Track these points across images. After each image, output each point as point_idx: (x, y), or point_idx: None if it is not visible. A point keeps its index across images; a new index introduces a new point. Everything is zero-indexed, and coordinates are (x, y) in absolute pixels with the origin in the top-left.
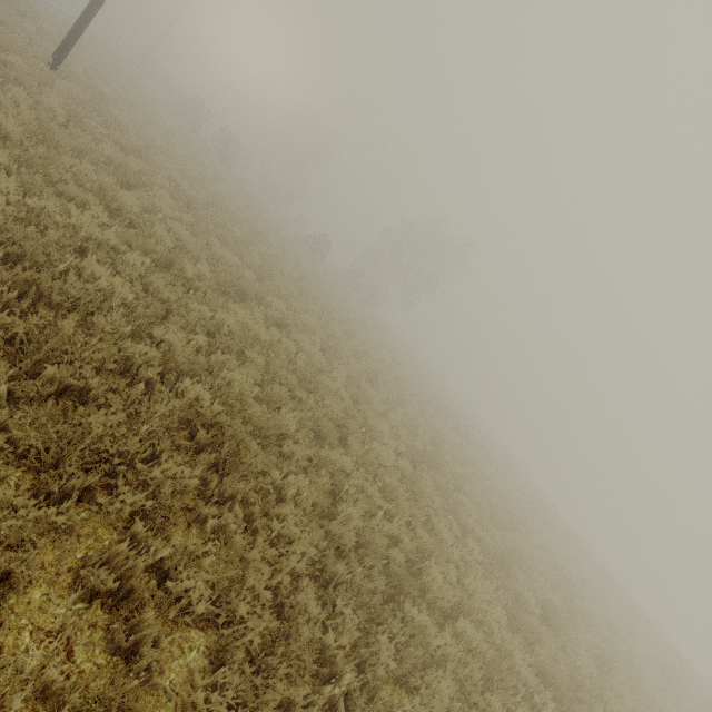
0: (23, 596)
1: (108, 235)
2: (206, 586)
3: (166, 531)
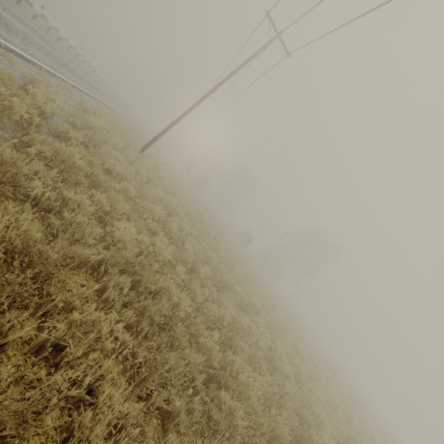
0: None
1: (168, 253)
2: None
3: None
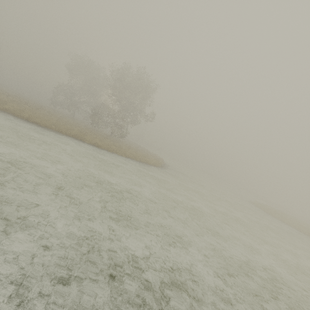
0: None
1: None
2: None
3: None
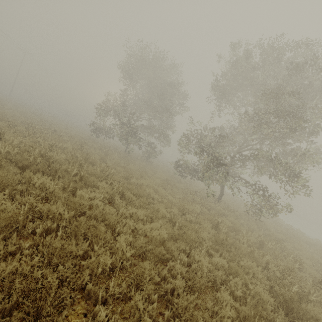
0: None
1: None
2: None
3: None
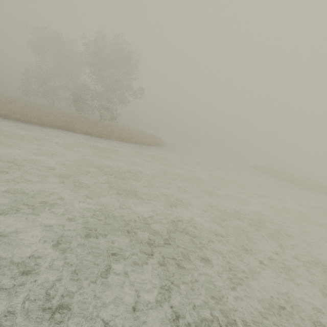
0: None
1: None
2: None
3: None
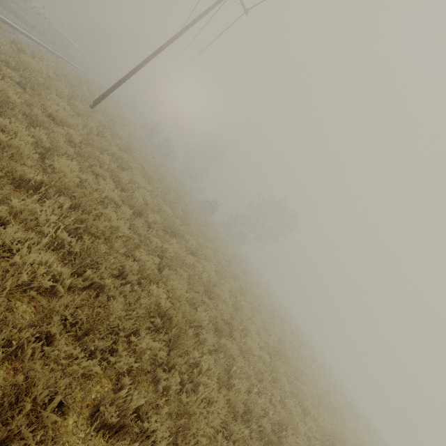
0: (64, 421)
1: (114, 195)
2: (165, 429)
3: (138, 385)
